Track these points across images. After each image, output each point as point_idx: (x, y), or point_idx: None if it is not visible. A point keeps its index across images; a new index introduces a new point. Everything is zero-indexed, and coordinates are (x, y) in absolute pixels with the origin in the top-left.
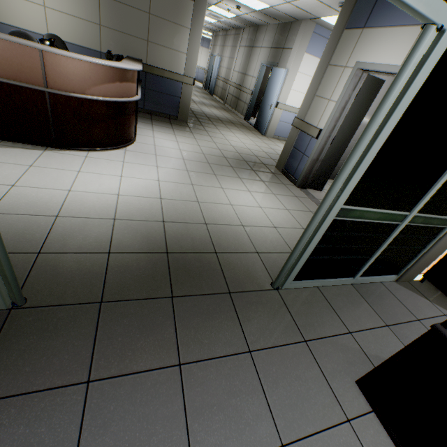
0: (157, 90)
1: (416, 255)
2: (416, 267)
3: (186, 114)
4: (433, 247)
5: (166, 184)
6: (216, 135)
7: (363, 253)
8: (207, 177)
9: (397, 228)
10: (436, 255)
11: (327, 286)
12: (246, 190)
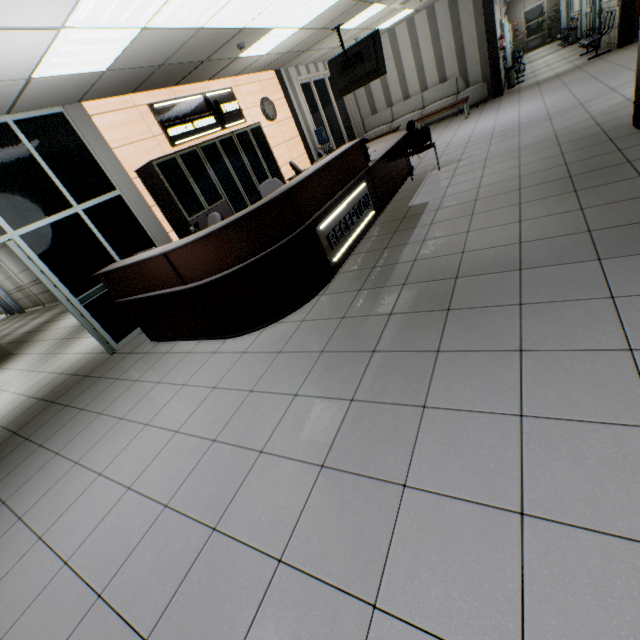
0: None
1: None
2: None
3: (2, 348)
4: None
5: (21, 388)
6: (49, 335)
7: None
8: (52, 360)
9: None
10: None
11: None
12: (88, 338)
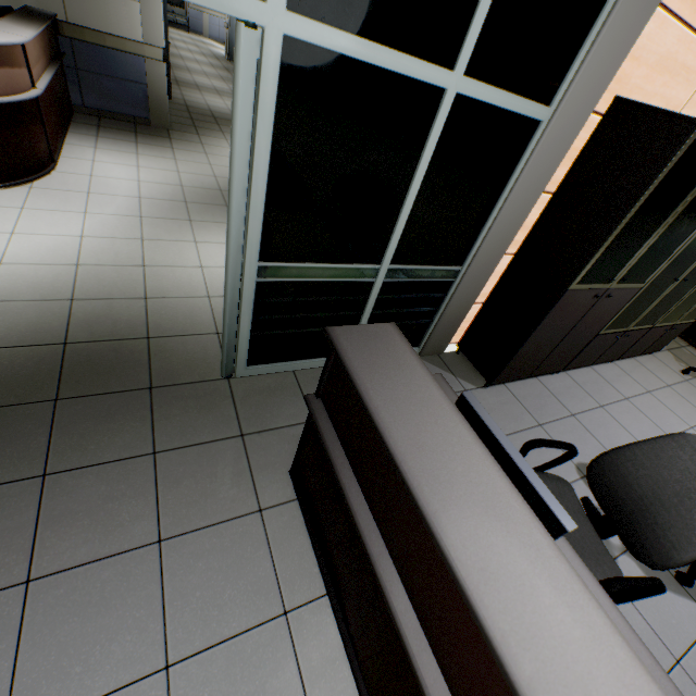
0: (101, 72)
1: (433, 320)
2: (438, 335)
3: (165, 114)
4: (447, 308)
5: (94, 242)
6: (219, 152)
7: (343, 323)
8: (174, 225)
9: (373, 286)
10: (460, 317)
11: (309, 368)
12: None
